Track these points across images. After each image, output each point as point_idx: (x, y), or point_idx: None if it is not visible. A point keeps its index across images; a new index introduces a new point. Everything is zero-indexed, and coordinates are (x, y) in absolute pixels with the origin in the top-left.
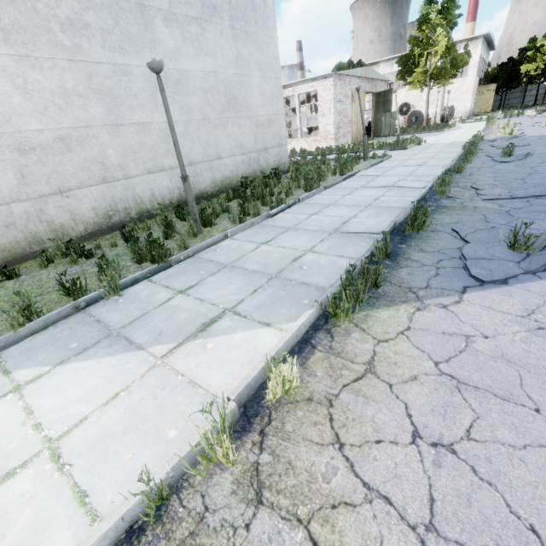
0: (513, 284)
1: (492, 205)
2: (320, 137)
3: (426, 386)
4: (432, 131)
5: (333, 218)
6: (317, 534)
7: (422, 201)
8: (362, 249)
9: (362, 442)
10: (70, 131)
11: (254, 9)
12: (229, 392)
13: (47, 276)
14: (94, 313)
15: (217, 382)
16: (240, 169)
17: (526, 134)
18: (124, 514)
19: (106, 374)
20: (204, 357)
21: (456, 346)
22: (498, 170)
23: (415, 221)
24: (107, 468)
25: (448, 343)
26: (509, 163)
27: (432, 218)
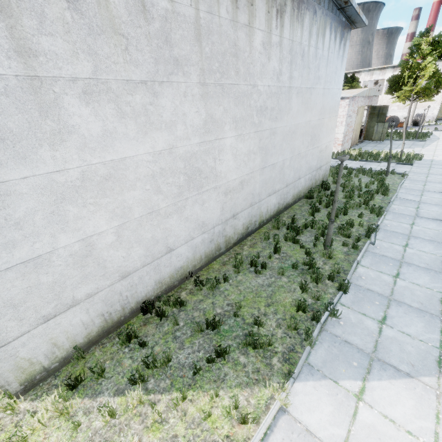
0: None
1: None
2: None
3: None
4: (415, 140)
5: (429, 255)
6: None
7: None
8: None
9: None
10: (245, 177)
11: (335, 72)
12: None
13: (250, 284)
14: (335, 333)
15: None
16: (306, 184)
17: None
18: None
19: (409, 396)
20: None
21: None
22: None
23: None
24: None
25: None
26: None
27: None
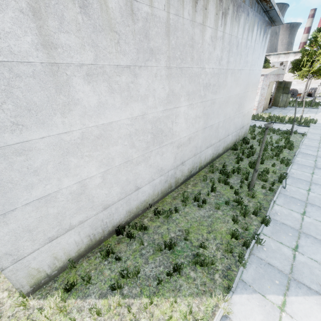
0: None
1: None
2: None
3: None
4: (310, 107)
5: None
6: None
7: None
8: None
9: None
10: (192, 134)
11: (258, 58)
12: None
13: (194, 215)
14: (260, 257)
15: None
16: (232, 139)
17: None
18: None
19: (319, 309)
20: None
21: None
22: None
23: None
24: None
25: None
26: None
27: None
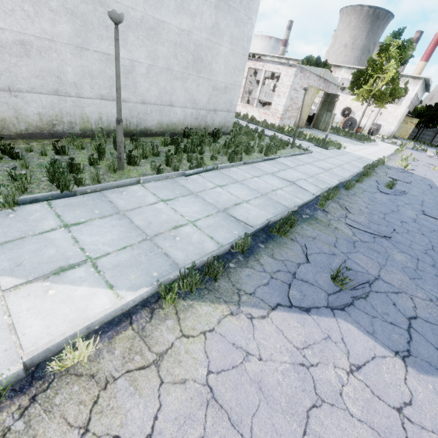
0: (312, 314)
1: (349, 231)
2: (270, 112)
3: (186, 393)
4: (356, 140)
5: (231, 197)
6: None
7: (304, 207)
8: (231, 237)
9: (103, 433)
10: (33, 39)
11: None
12: (36, 346)
13: None
14: None
15: (32, 333)
16: (187, 120)
17: (416, 171)
18: None
19: None
20: (39, 303)
21: (234, 361)
22: (375, 198)
23: (282, 227)
24: None
25: (230, 355)
26: (386, 195)
27: (294, 230)
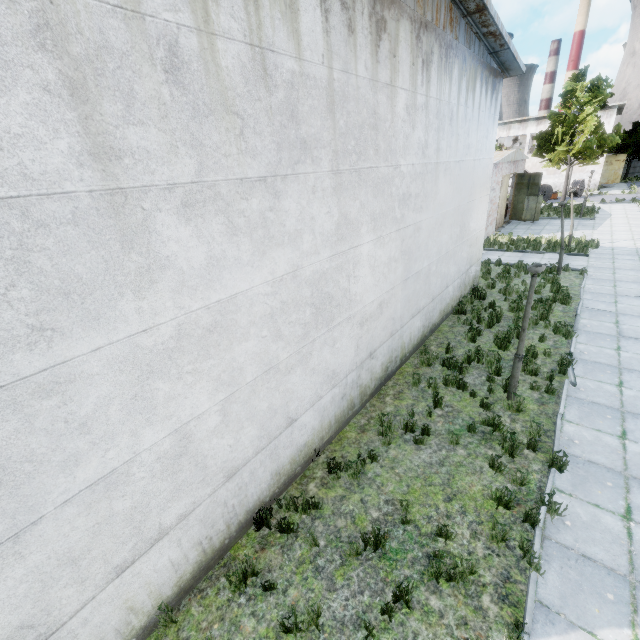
0: None
1: None
2: None
3: None
4: (580, 218)
5: None
6: None
7: None
8: None
9: None
10: (385, 296)
11: (487, 137)
12: None
13: (411, 463)
14: (563, 542)
15: None
16: (454, 293)
17: None
18: None
19: None
20: None
21: None
22: None
23: None
24: None
25: None
26: None
27: None
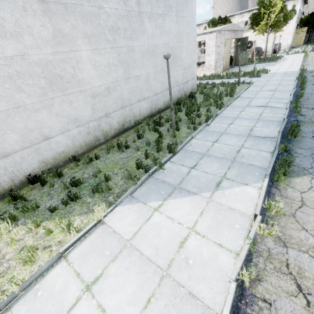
0: None
1: None
2: (205, 68)
3: None
4: (269, 62)
5: (243, 127)
6: (312, 255)
7: (287, 117)
8: (269, 146)
9: (313, 229)
10: (110, 84)
11: (186, 3)
12: (249, 211)
13: (114, 158)
14: (158, 178)
15: (241, 208)
16: (175, 94)
17: None
18: (247, 249)
19: (189, 204)
20: (227, 198)
21: None
22: None
23: (293, 132)
24: (222, 237)
25: None
26: None
27: (302, 131)
